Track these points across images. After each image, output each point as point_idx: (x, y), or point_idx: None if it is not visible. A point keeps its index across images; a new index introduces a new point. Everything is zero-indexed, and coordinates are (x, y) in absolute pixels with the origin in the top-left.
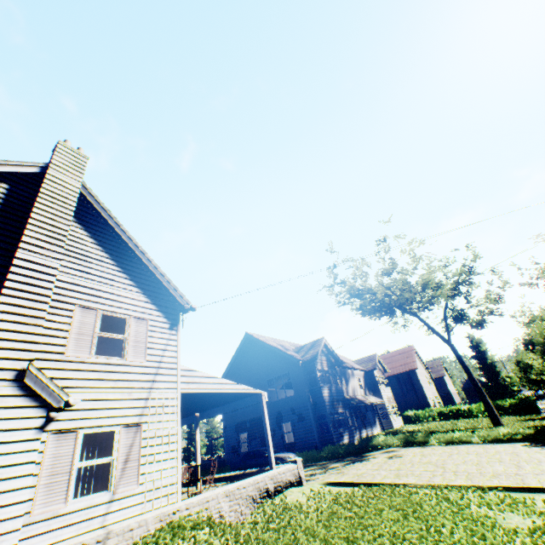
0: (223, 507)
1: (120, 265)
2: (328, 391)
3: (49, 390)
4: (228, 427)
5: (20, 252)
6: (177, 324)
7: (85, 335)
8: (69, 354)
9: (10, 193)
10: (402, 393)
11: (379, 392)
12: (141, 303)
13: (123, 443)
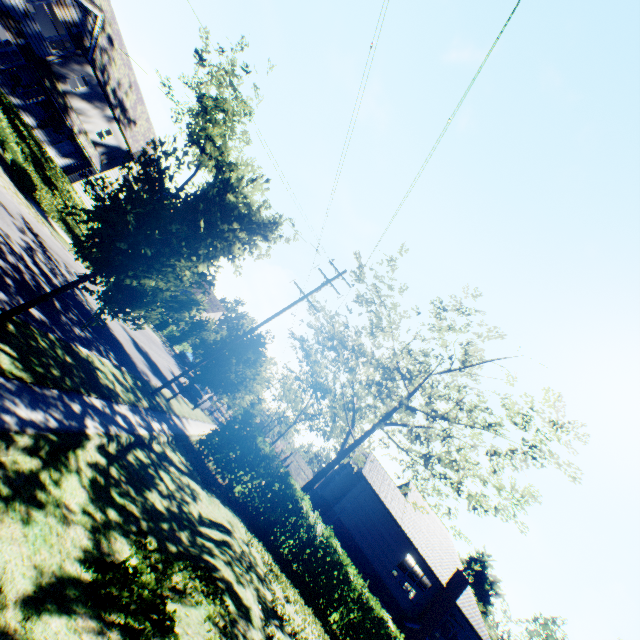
0: None
1: None
2: (21, 8)
3: None
4: None
5: None
6: None
7: None
8: None
9: None
10: None
11: (109, 169)
12: None
13: None
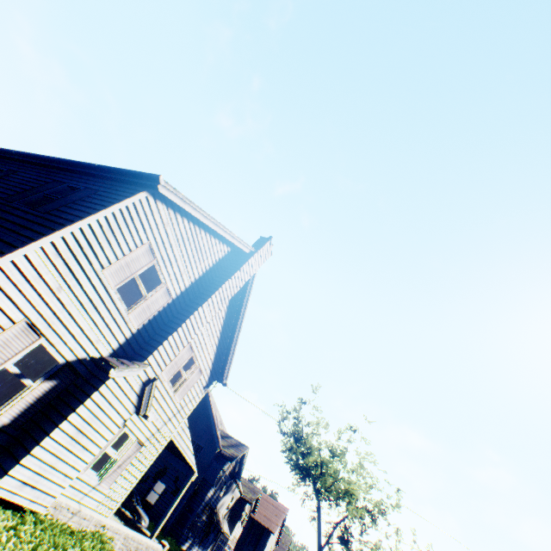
0: (117, 545)
1: (223, 327)
2: (213, 493)
3: (147, 400)
4: None
5: (206, 303)
6: (209, 386)
7: (177, 365)
8: (163, 373)
9: (227, 255)
10: (243, 540)
11: (234, 525)
12: (209, 359)
13: (129, 452)
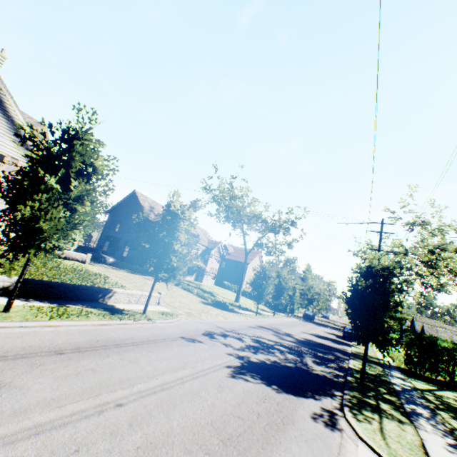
0: None
1: (12, 127)
2: None
3: None
4: (103, 235)
5: None
6: None
7: None
8: None
9: None
10: (233, 272)
11: (207, 262)
12: (19, 151)
13: None
